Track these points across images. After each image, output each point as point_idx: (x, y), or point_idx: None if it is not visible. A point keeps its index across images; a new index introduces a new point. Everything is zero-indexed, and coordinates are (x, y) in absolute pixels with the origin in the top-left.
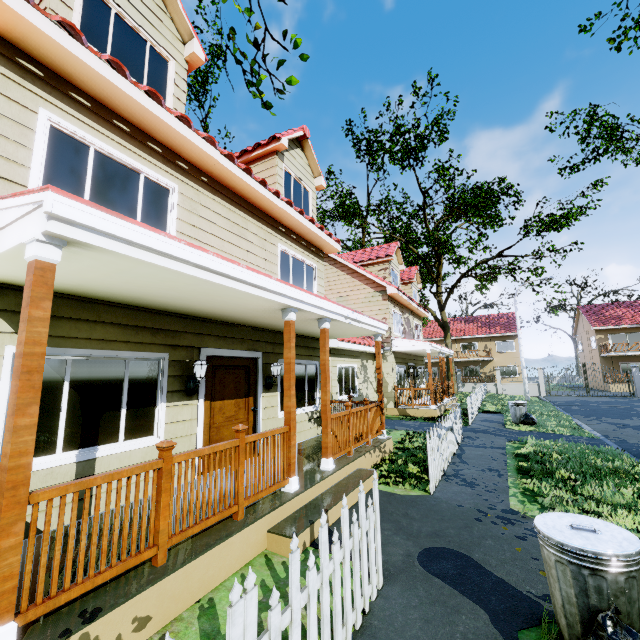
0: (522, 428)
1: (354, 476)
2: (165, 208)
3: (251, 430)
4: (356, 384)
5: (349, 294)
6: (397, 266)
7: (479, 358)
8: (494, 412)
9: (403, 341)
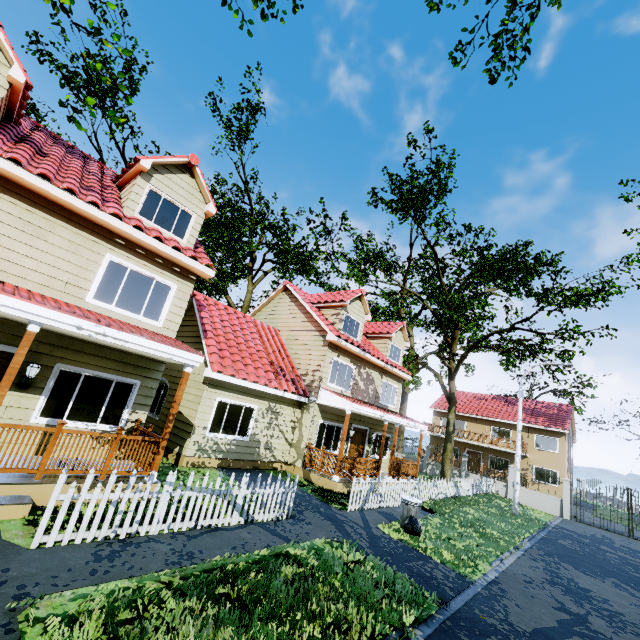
0: (395, 534)
1: None
2: None
3: None
4: (250, 427)
5: (298, 334)
6: (361, 315)
7: (506, 449)
8: (433, 511)
9: (329, 394)
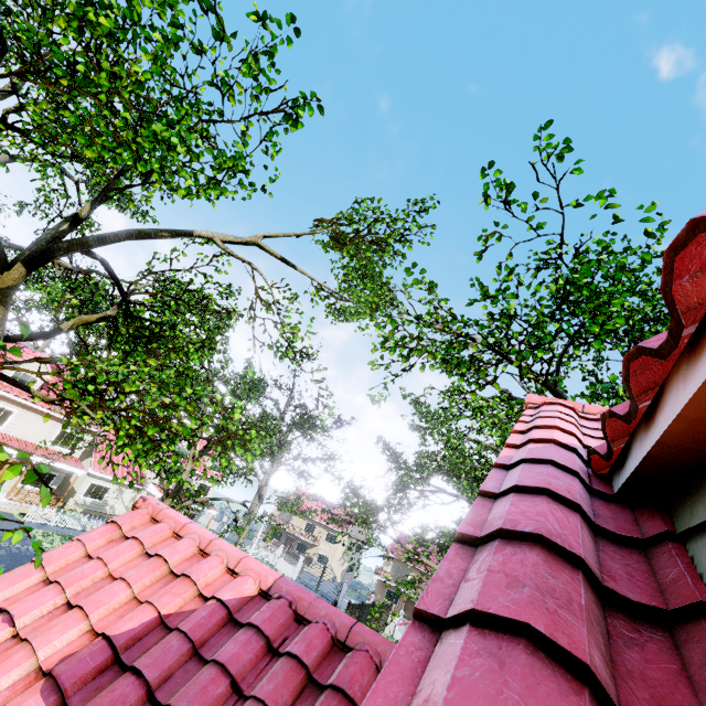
0: None
1: (10, 507)
2: (10, 416)
3: (1, 483)
4: (105, 496)
5: None
6: None
7: (303, 537)
8: None
9: (153, 487)
